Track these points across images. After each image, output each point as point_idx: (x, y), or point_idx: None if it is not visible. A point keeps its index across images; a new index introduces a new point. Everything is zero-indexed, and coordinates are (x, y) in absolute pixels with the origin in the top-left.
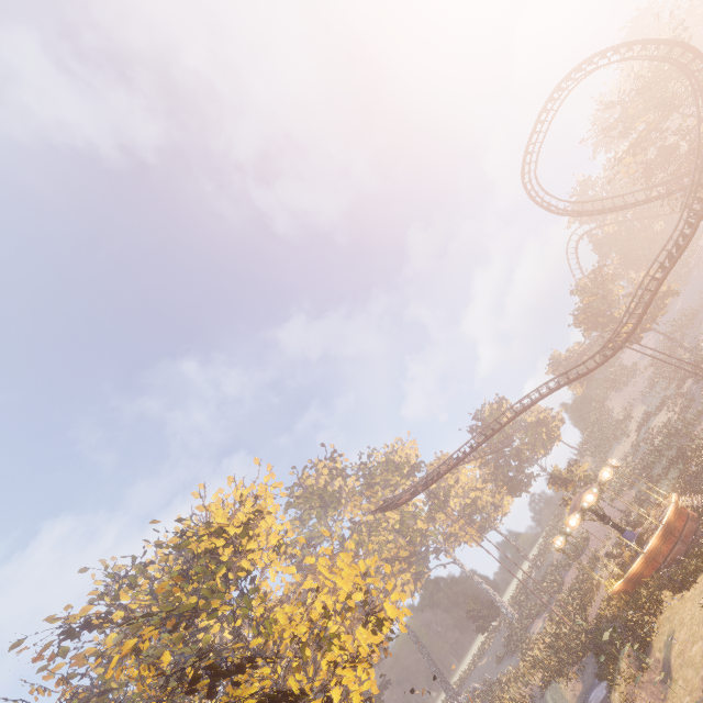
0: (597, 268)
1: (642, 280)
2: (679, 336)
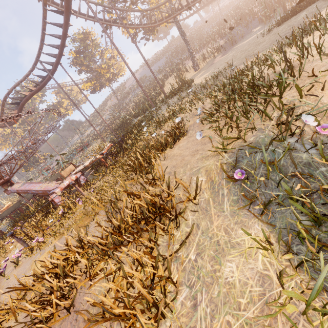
0: (85, 32)
1: (4, 97)
2: (133, 90)
